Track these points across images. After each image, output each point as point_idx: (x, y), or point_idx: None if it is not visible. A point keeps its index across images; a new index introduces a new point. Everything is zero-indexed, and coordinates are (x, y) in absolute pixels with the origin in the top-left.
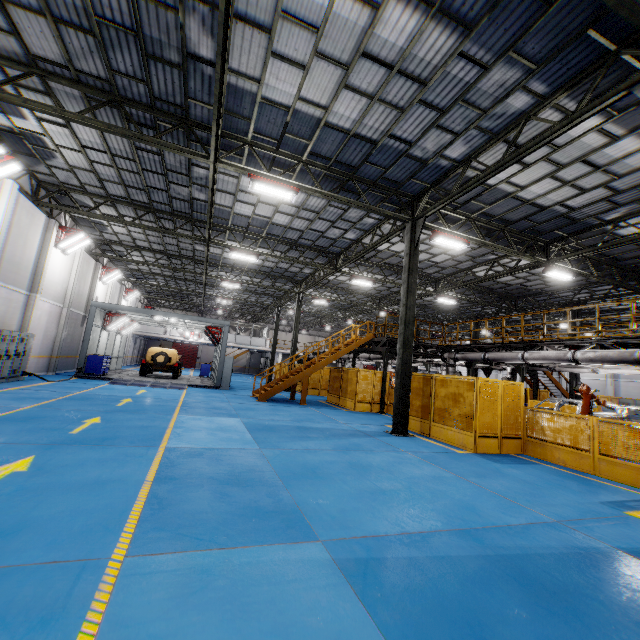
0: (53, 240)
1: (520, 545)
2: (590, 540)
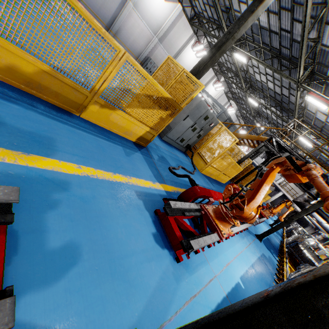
0: (191, 44)
1: None
2: None
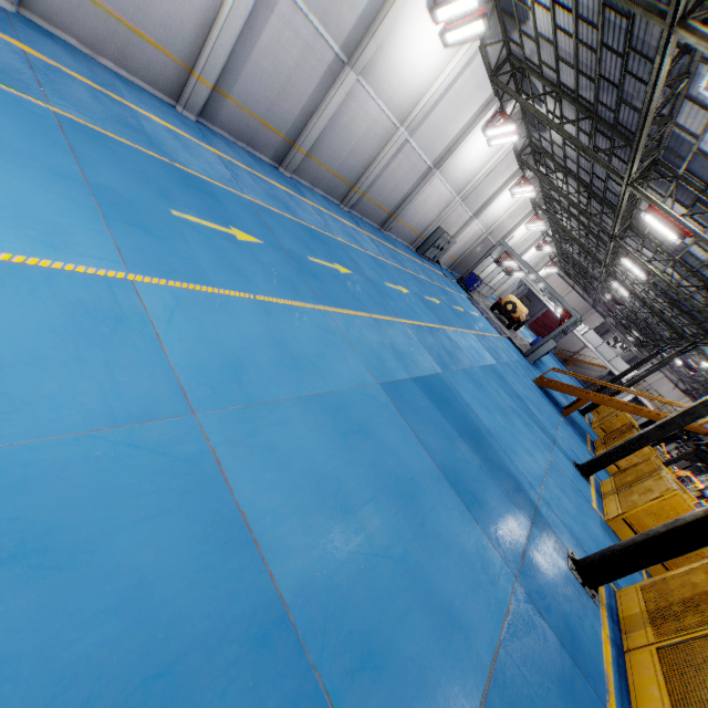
0: (510, 186)
1: (499, 452)
2: (534, 497)
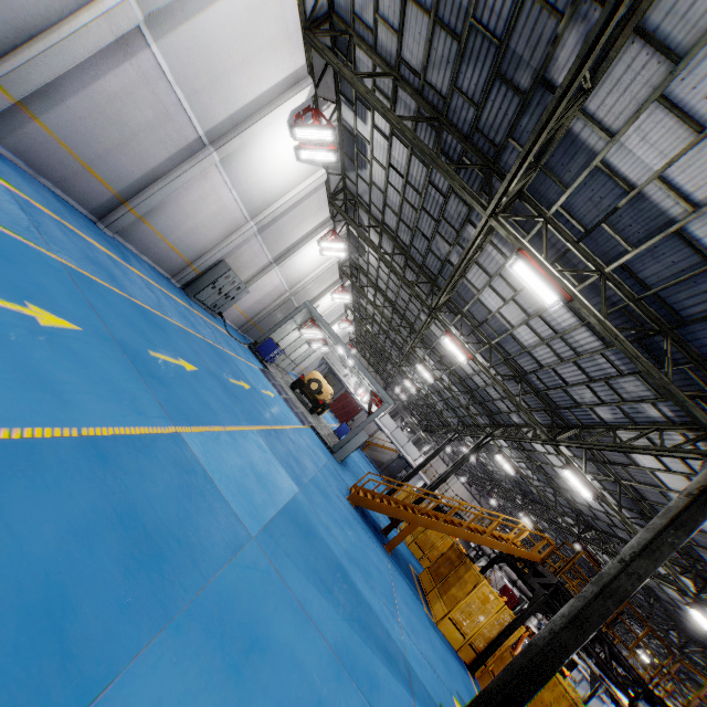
0: (320, 236)
1: None
2: None
